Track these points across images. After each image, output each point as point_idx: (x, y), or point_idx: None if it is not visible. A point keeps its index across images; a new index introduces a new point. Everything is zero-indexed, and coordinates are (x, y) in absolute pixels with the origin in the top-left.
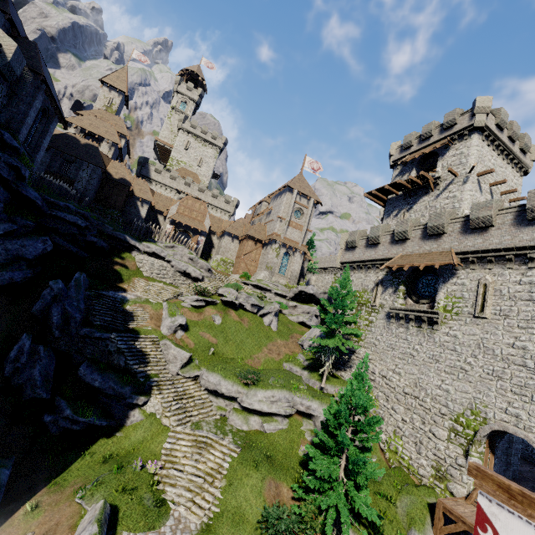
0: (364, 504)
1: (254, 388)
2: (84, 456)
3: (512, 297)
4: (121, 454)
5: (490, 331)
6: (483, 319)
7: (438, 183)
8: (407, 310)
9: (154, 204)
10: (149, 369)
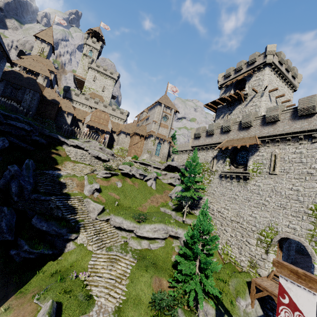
0: (211, 286)
1: (143, 224)
2: (38, 274)
3: (290, 161)
4: (62, 270)
5: (278, 181)
6: (274, 175)
7: (246, 97)
8: (231, 172)
9: (75, 115)
10: (77, 217)
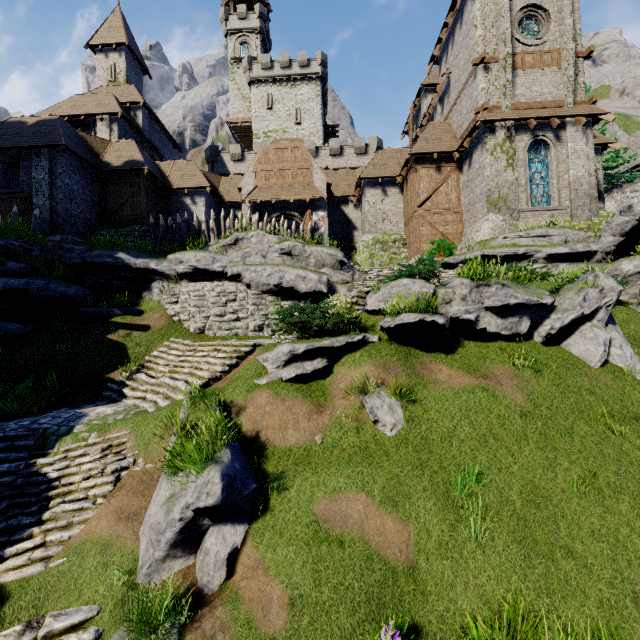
0: None
1: None
2: None
3: None
4: None
5: None
6: None
7: None
8: None
9: (208, 189)
10: None
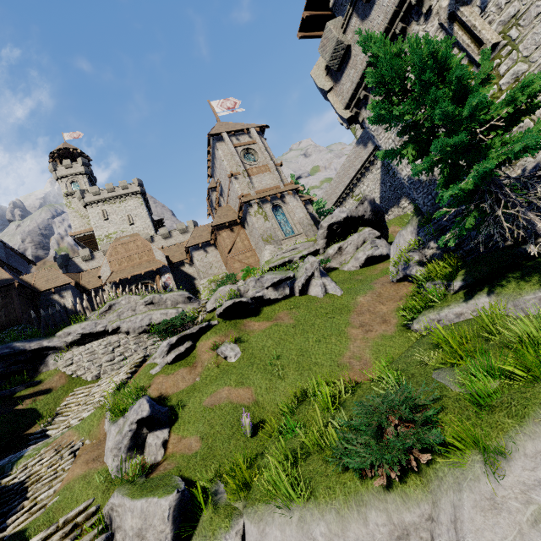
0: None
1: (444, 467)
2: None
3: None
4: None
5: None
6: None
7: None
8: None
9: (73, 283)
10: None
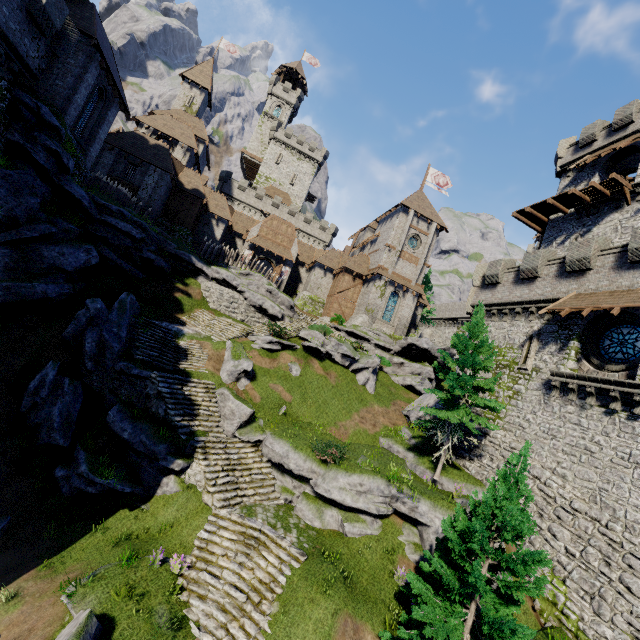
0: None
1: (335, 468)
2: (95, 531)
3: None
4: (143, 536)
5: None
6: None
7: (639, 192)
8: (583, 378)
9: (231, 223)
10: (196, 424)
